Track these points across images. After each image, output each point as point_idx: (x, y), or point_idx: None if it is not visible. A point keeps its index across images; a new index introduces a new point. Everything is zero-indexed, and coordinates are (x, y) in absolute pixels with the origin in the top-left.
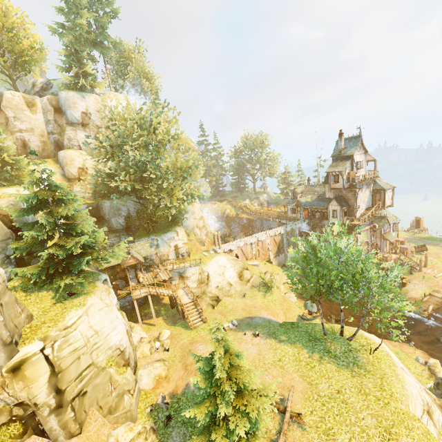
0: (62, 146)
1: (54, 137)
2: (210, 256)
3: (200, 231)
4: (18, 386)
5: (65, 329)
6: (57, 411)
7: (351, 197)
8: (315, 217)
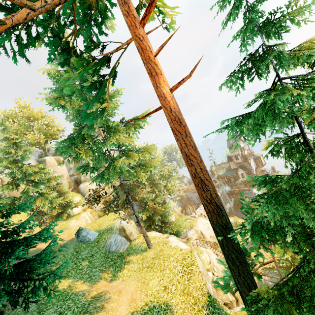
0: (80, 181)
1: (74, 177)
2: (194, 220)
3: (176, 208)
4: (220, 293)
5: (210, 263)
6: (237, 303)
7: (246, 164)
8: (231, 180)
